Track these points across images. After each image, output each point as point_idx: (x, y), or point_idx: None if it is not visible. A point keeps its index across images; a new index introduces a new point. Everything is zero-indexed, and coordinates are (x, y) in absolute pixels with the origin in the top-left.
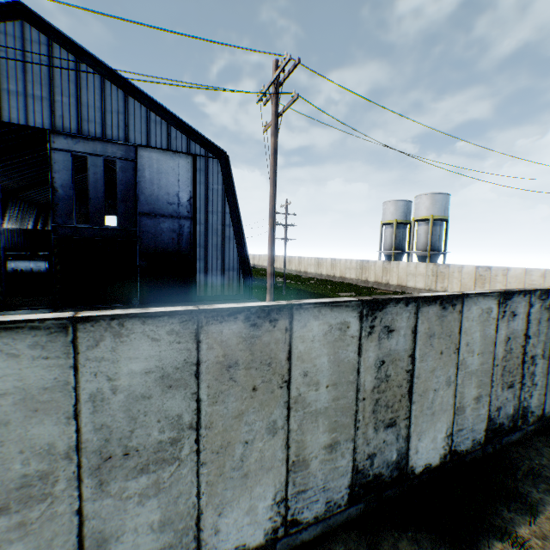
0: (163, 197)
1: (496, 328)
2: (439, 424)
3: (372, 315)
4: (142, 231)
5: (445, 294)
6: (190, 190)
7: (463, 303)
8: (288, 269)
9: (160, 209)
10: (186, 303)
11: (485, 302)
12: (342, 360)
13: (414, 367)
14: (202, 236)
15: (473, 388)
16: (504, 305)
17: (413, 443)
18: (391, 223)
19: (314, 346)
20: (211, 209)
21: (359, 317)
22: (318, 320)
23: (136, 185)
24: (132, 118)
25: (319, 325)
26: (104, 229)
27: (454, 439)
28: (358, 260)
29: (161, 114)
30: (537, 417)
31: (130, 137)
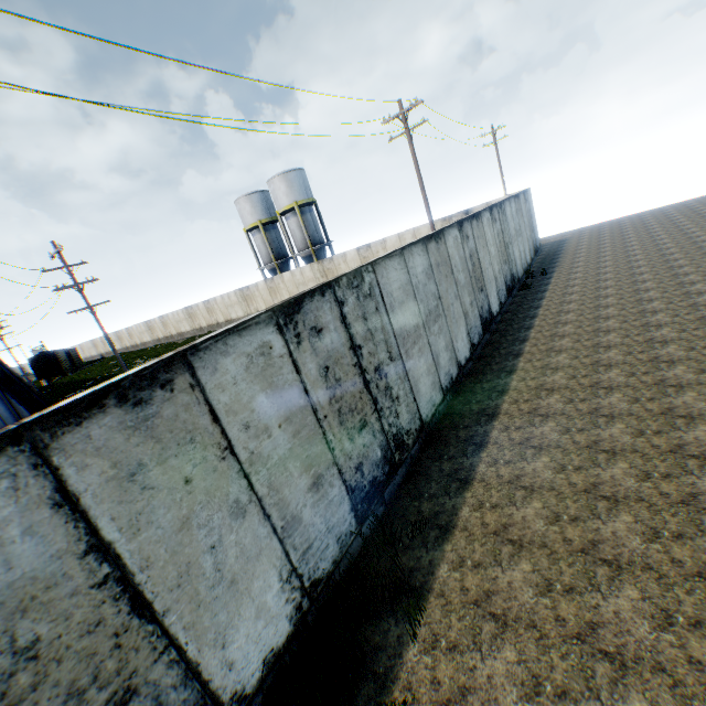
0: None
1: (296, 367)
2: (259, 581)
3: None
4: None
5: (126, 375)
6: None
7: (194, 367)
8: (154, 340)
9: None
10: None
11: (249, 340)
12: None
13: (121, 559)
14: None
15: (300, 478)
16: (295, 324)
17: (213, 663)
18: (256, 227)
19: None
20: None
21: None
22: None
23: None
24: None
25: None
26: None
27: (304, 571)
28: (237, 291)
29: None
30: (418, 430)
31: None
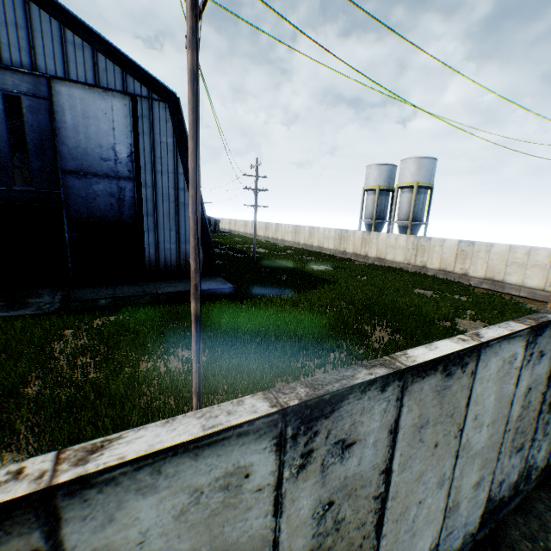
0: (94, 150)
1: (517, 381)
2: (421, 541)
3: (308, 431)
4: (69, 194)
5: (454, 350)
6: (130, 142)
7: (479, 358)
8: (265, 236)
9: (91, 166)
10: (133, 283)
11: (509, 348)
12: (234, 541)
13: (389, 484)
14: (150, 202)
15: (474, 473)
16: (533, 344)
17: None
18: (374, 190)
19: (147, 550)
20: (160, 168)
21: (276, 445)
22: (154, 491)
23: (54, 132)
24: (40, 36)
25: (159, 501)
26: (14, 190)
27: (440, 548)
28: (337, 230)
29: (82, 34)
30: (540, 469)
31: (39, 64)
